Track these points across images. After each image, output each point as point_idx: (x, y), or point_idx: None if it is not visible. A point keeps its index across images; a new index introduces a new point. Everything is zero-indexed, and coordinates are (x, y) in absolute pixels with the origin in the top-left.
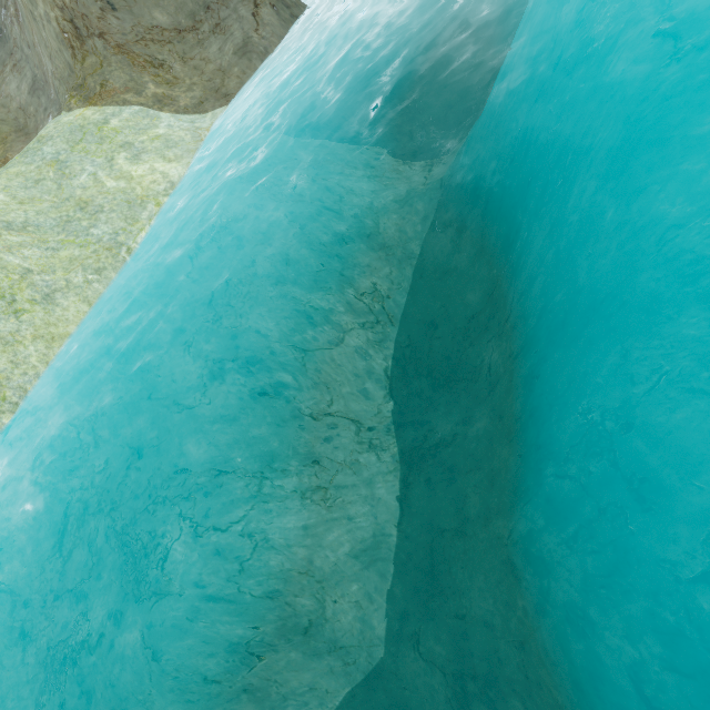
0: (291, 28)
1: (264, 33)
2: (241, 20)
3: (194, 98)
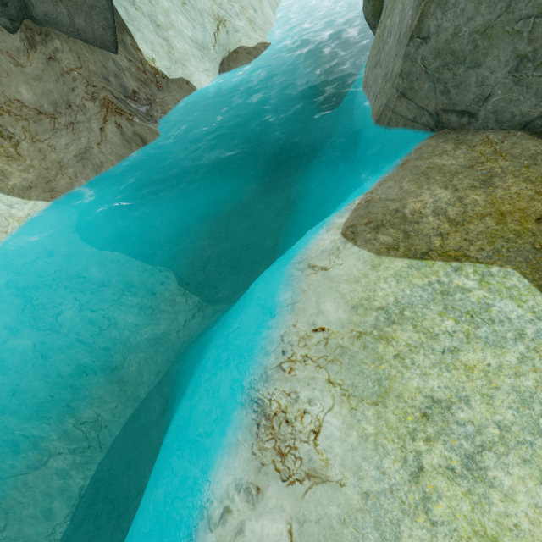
0: (135, 149)
1: (106, 151)
2: (90, 131)
3: (26, 179)
